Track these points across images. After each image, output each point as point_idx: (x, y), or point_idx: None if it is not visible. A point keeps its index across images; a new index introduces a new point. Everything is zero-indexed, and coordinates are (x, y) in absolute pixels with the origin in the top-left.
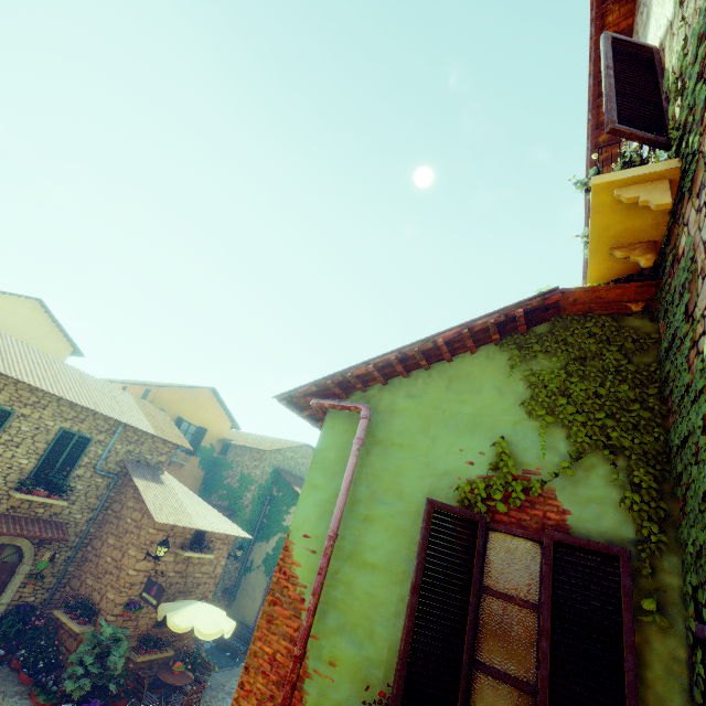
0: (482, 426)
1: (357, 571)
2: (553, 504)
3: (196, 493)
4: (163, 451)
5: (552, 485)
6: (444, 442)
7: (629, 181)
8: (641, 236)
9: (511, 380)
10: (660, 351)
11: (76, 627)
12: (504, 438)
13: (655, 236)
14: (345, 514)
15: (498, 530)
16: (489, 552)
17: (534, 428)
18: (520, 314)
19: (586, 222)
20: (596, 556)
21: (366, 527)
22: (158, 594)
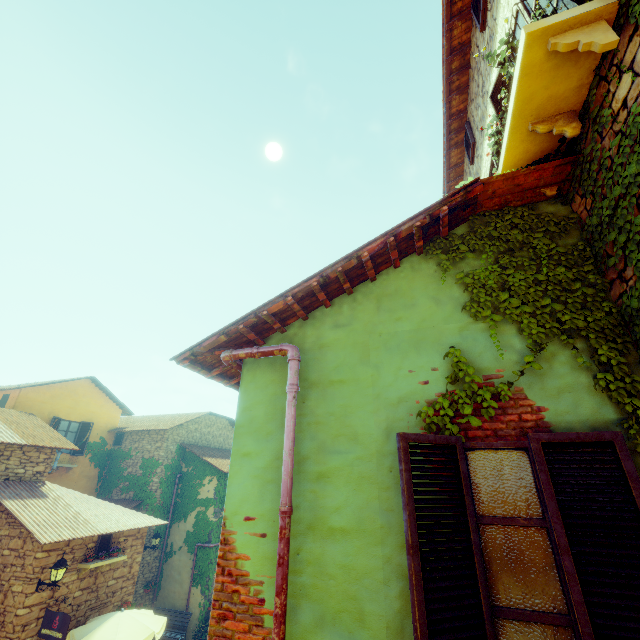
0: (427, 340)
1: (324, 543)
2: (525, 404)
3: (93, 494)
4: (39, 460)
5: (518, 385)
6: (389, 367)
7: (565, 25)
8: (562, 105)
9: (444, 286)
10: (589, 227)
11: None
12: (455, 347)
13: (575, 104)
14: (293, 478)
15: (476, 448)
16: (473, 475)
17: (482, 330)
18: (444, 213)
19: (444, 152)
20: (589, 448)
21: (323, 487)
22: (62, 624)
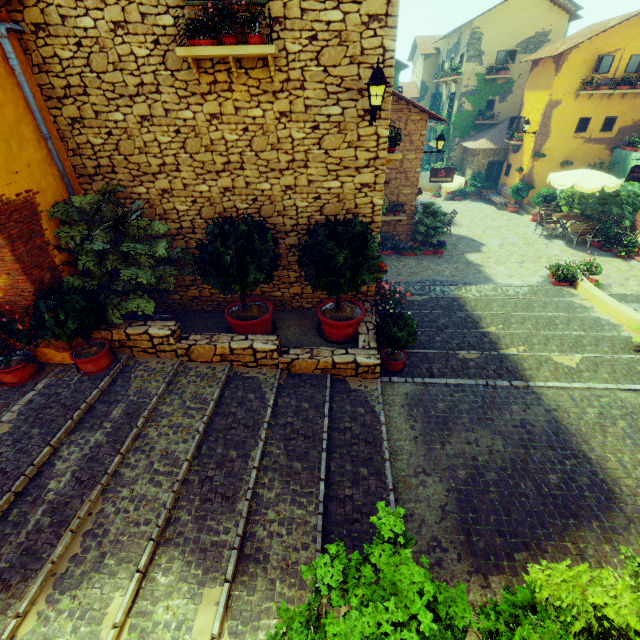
0: None
1: None
2: None
3: None
4: None
5: None
6: None
7: None
8: None
9: None
10: None
11: (402, 217)
12: None
13: None
14: None
15: None
16: None
17: None
18: None
19: None
20: None
21: None
22: (450, 174)
